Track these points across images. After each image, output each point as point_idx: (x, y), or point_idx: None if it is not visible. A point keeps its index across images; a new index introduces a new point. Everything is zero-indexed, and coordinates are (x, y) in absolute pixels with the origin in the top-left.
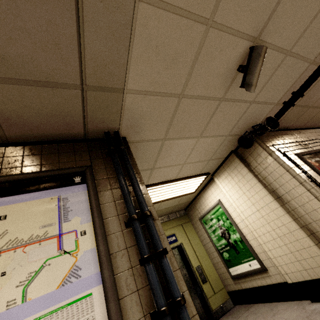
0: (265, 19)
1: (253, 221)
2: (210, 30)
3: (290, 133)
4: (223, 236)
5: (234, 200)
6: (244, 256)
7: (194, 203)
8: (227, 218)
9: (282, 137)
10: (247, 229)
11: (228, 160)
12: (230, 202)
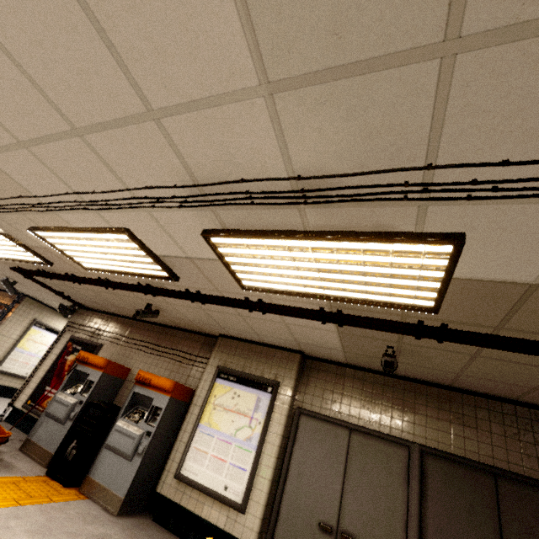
0: None
1: None
2: None
3: (108, 318)
4: None
5: None
6: None
7: None
8: None
9: (93, 319)
10: None
11: None
12: None
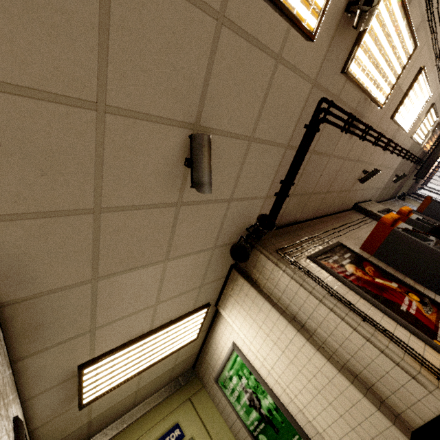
0: (196, 102)
1: (281, 371)
2: (107, 117)
3: (299, 227)
4: (252, 404)
5: (251, 341)
6: (286, 436)
7: (204, 354)
8: (250, 372)
9: (290, 235)
10: (279, 385)
11: (230, 279)
12: (247, 344)
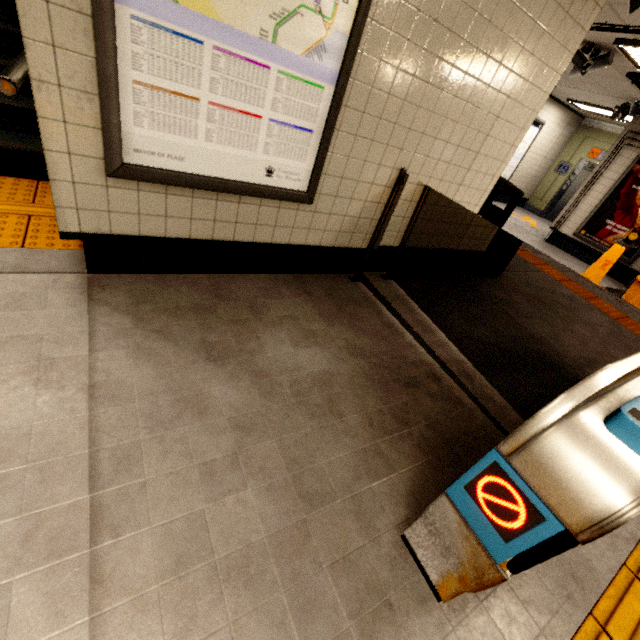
0: None
1: None
2: None
3: None
4: None
5: None
6: None
7: None
8: None
9: None
10: None
11: None
12: None
